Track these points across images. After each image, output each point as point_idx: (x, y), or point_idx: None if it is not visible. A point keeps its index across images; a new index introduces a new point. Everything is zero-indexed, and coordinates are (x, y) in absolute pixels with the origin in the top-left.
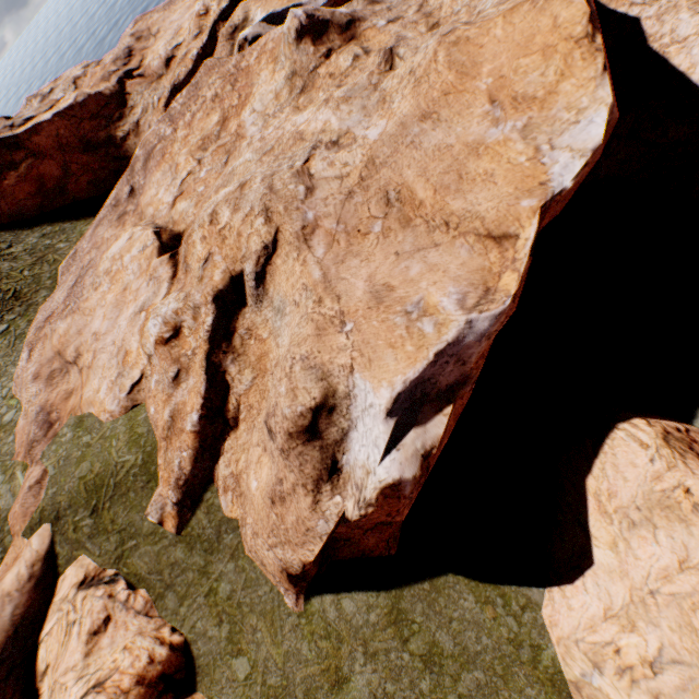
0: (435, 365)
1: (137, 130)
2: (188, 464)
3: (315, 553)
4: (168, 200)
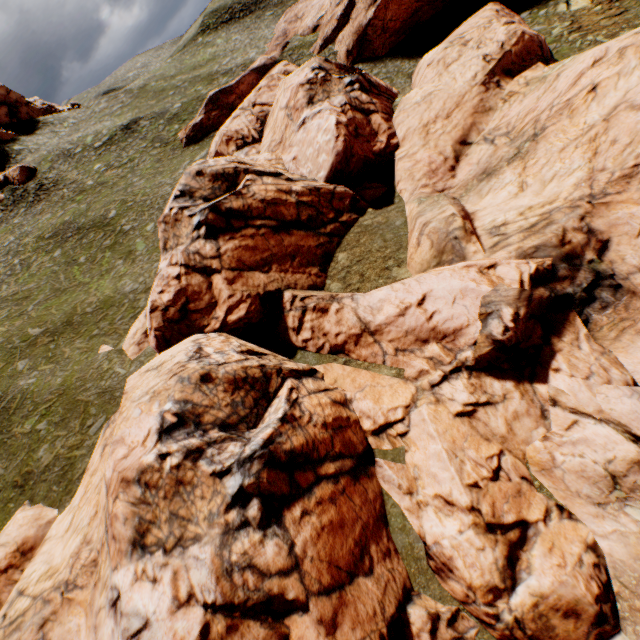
0: None
1: None
2: (329, 33)
3: (358, 36)
4: None
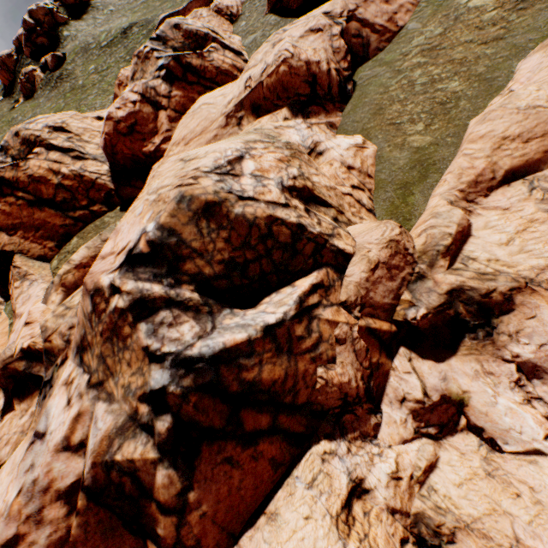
0: None
1: None
2: None
3: None
4: None
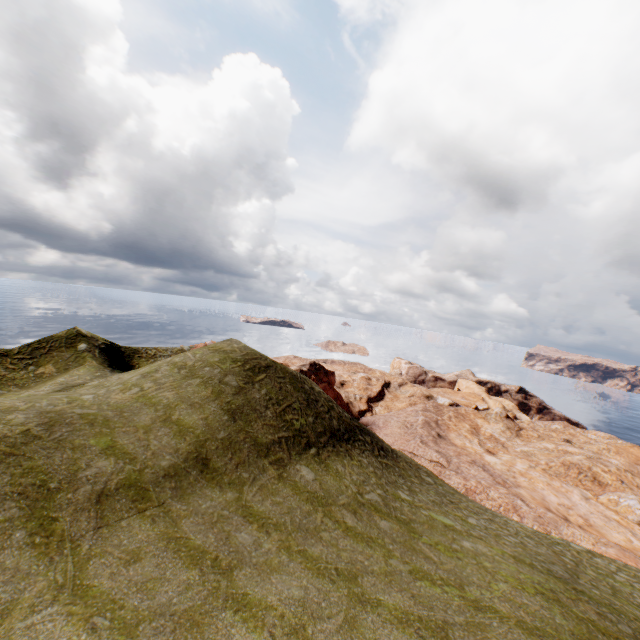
0: None
1: (351, 403)
2: None
3: None
4: (479, 449)
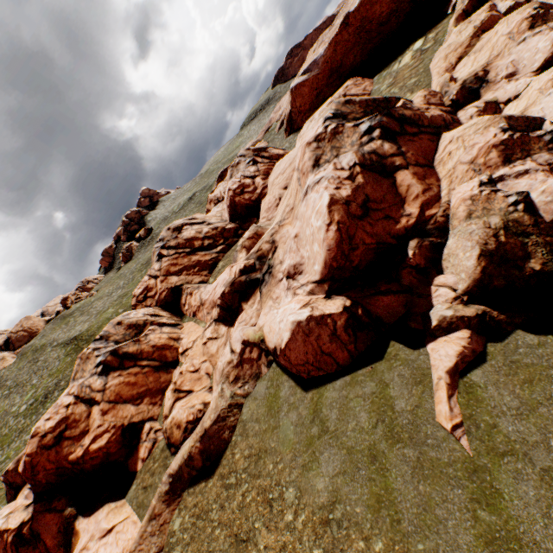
0: (311, 65)
1: None
2: (283, 117)
3: (287, 120)
4: None
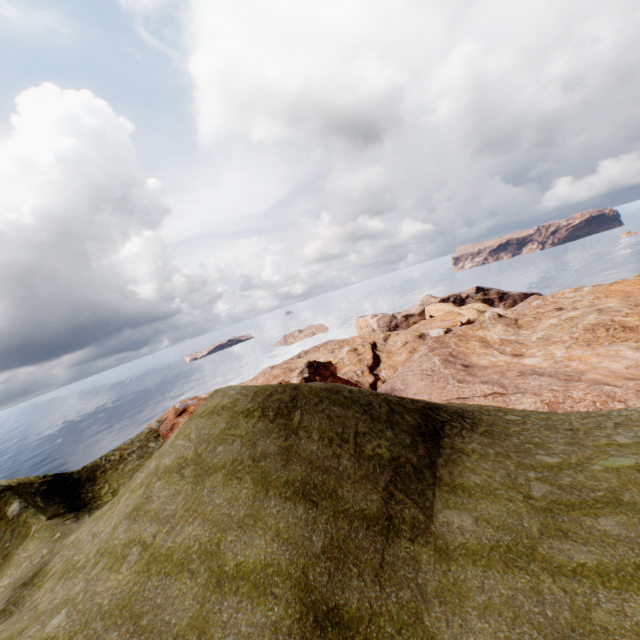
0: None
1: (358, 382)
2: None
3: None
4: (506, 358)
